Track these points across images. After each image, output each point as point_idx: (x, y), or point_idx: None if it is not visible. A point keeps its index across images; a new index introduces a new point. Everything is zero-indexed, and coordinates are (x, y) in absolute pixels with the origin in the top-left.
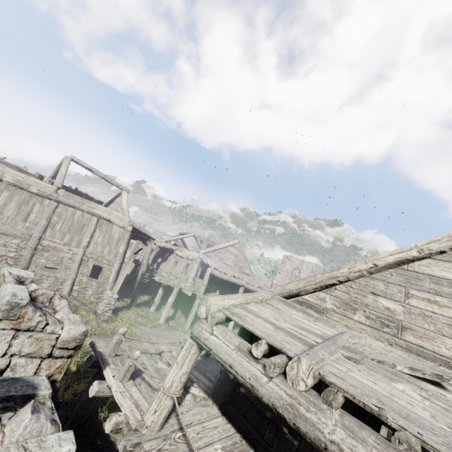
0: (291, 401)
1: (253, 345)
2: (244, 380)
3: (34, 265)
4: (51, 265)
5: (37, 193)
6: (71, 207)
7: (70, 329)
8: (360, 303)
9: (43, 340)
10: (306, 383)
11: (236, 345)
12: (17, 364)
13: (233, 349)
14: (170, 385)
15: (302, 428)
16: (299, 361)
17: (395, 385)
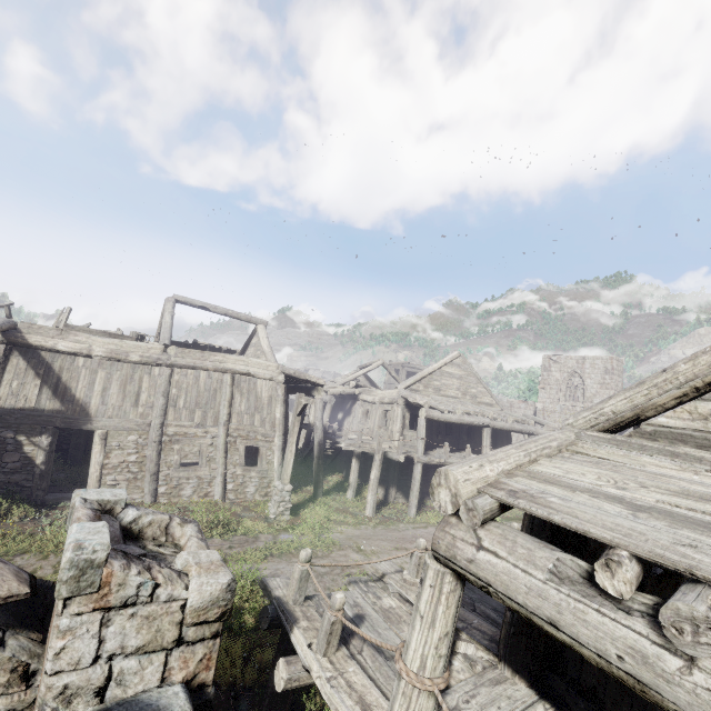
0: None
1: (597, 565)
2: (603, 661)
3: (166, 467)
4: (194, 460)
5: (141, 361)
6: (191, 368)
7: (201, 585)
8: None
9: (158, 616)
10: None
11: (548, 568)
12: (124, 670)
13: (545, 582)
14: (420, 667)
15: None
16: None
17: None
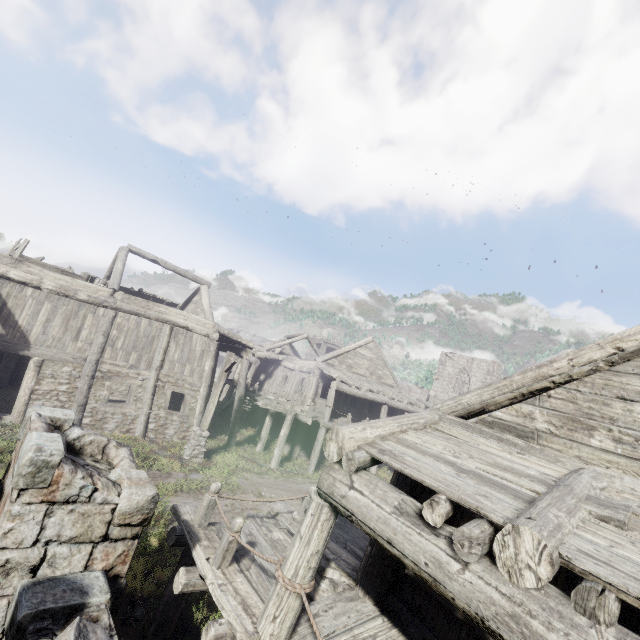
0: (512, 608)
1: (425, 503)
2: (416, 567)
3: (94, 400)
4: (119, 398)
5: (88, 300)
6: (134, 314)
7: (131, 494)
8: (599, 417)
9: (92, 514)
10: (538, 575)
11: (394, 504)
12: (56, 555)
13: (390, 513)
14: (293, 575)
15: None
16: (516, 532)
17: None
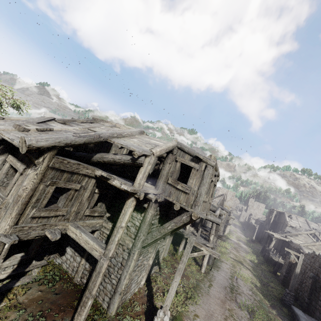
0: None
1: None
2: None
3: None
4: None
5: None
6: None
7: None
8: (320, 249)
9: None
10: None
11: None
12: None
13: None
14: None
15: None
16: None
17: None
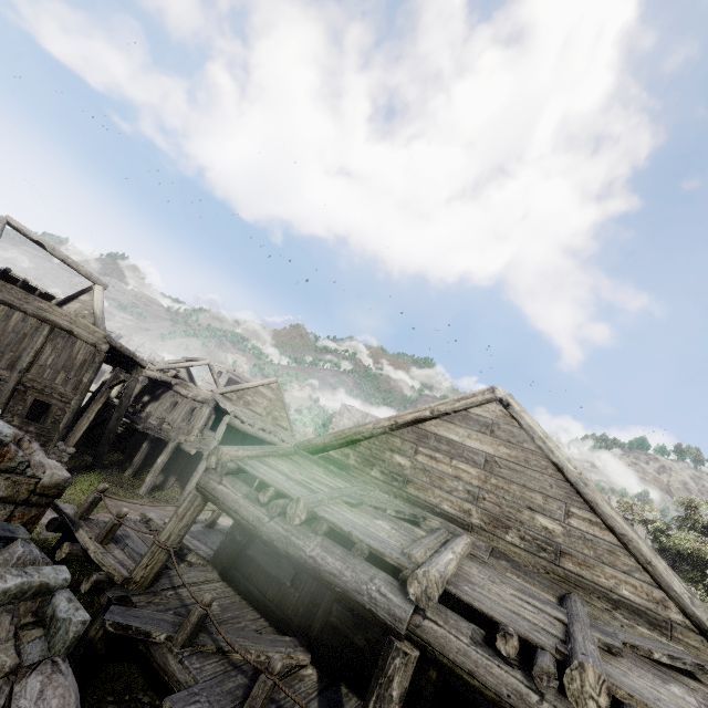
0: (286, 534)
1: (262, 491)
2: (247, 523)
3: None
4: None
5: None
6: (6, 305)
7: (53, 474)
8: (379, 459)
9: (21, 483)
10: (301, 518)
11: (244, 493)
12: None
13: (241, 497)
14: (167, 539)
15: (291, 552)
16: (298, 501)
17: (376, 521)
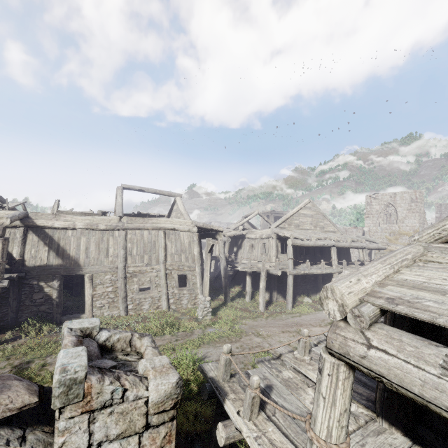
0: None
1: None
2: None
3: (131, 292)
4: (148, 286)
5: (106, 228)
6: (137, 230)
7: (157, 386)
8: None
9: (129, 411)
10: None
11: (439, 364)
12: None
13: (440, 376)
14: (327, 436)
15: None
16: None
17: None
